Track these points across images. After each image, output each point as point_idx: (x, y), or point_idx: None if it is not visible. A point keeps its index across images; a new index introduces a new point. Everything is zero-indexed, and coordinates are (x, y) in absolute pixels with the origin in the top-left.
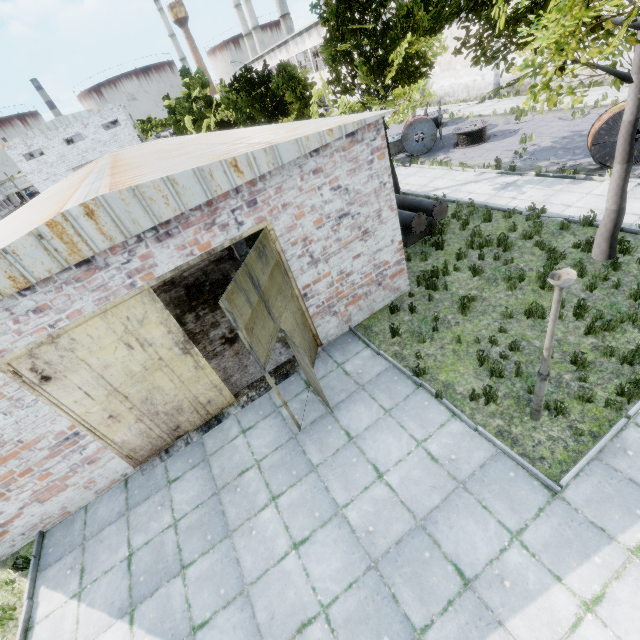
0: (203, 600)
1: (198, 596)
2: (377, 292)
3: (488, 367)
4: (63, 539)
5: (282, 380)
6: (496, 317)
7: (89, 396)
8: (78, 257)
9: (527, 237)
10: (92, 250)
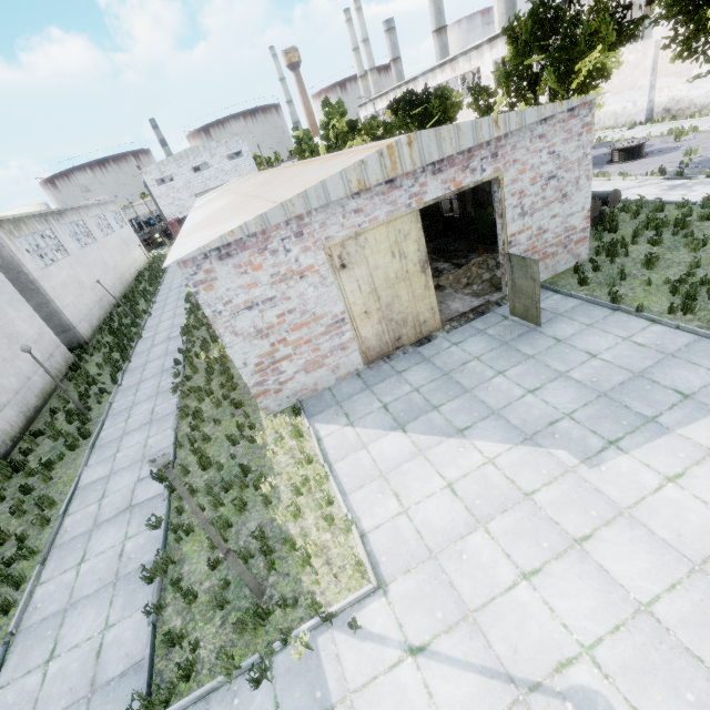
0: (461, 419)
1: (456, 417)
2: (562, 255)
3: (680, 296)
4: (319, 403)
5: (479, 316)
6: (682, 269)
7: (359, 290)
8: (394, 174)
9: (705, 218)
10: (402, 170)
